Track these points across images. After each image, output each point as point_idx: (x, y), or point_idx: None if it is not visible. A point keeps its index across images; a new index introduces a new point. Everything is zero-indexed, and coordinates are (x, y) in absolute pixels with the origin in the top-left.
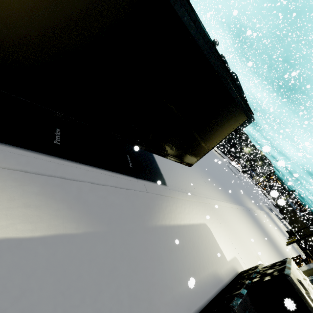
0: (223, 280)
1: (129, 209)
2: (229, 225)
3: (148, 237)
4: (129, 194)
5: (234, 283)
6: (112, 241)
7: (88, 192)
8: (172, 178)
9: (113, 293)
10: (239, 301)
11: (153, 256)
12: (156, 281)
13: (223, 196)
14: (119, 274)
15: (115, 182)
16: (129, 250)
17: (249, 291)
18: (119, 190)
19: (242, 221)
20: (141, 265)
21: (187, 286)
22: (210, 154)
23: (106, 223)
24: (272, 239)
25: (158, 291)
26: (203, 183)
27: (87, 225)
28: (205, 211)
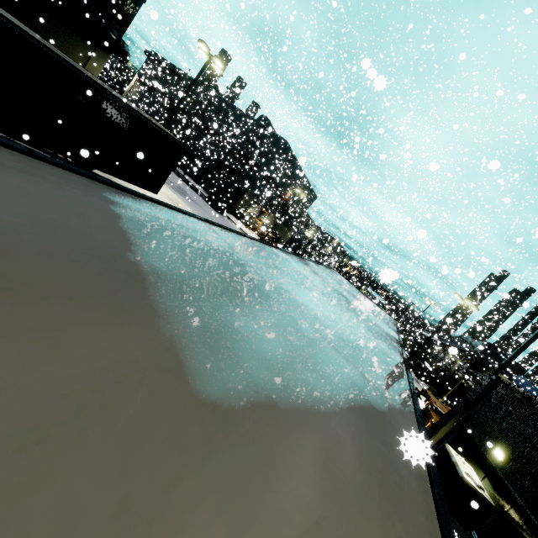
0: None
1: None
2: None
3: None
4: None
5: None
6: None
7: None
8: None
9: None
10: None
11: None
12: None
13: None
14: None
15: None
16: None
17: None
18: None
19: None
20: None
21: None
22: None
23: None
24: None
25: None
26: None
27: None
28: None
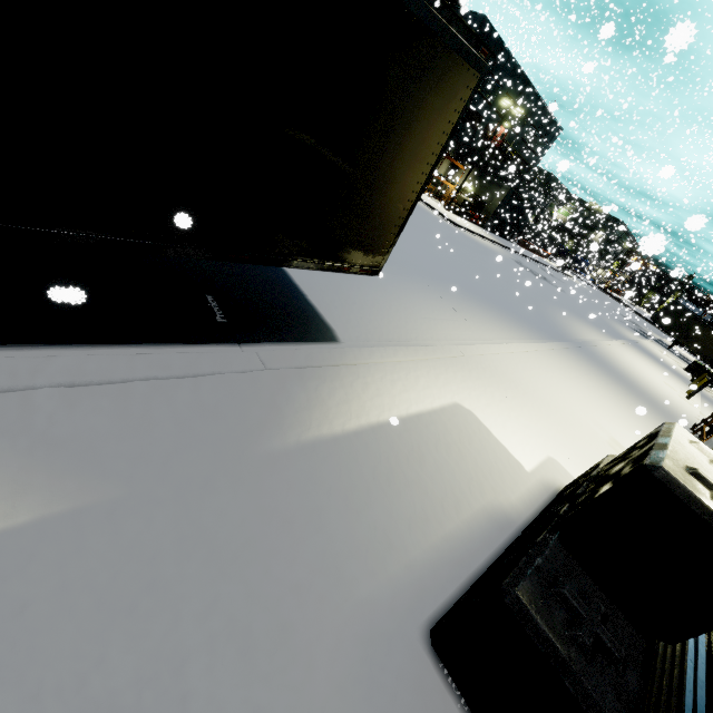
0: (517, 518)
1: (207, 423)
2: (527, 391)
3: (273, 478)
4: (204, 387)
5: (540, 519)
6: (144, 517)
7: (54, 412)
8: (357, 321)
9: (151, 648)
10: (533, 566)
11: (293, 518)
12: (304, 578)
13: (511, 331)
14: (172, 594)
15: (153, 367)
16: (209, 525)
17: (563, 533)
18: (170, 383)
19: (564, 375)
20: (249, 553)
21: (406, 562)
22: (465, 248)
23: (122, 476)
24: (649, 395)
25: (310, 600)
26: (451, 315)
27: (49, 498)
28: (455, 376)
